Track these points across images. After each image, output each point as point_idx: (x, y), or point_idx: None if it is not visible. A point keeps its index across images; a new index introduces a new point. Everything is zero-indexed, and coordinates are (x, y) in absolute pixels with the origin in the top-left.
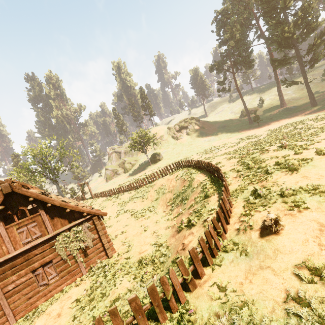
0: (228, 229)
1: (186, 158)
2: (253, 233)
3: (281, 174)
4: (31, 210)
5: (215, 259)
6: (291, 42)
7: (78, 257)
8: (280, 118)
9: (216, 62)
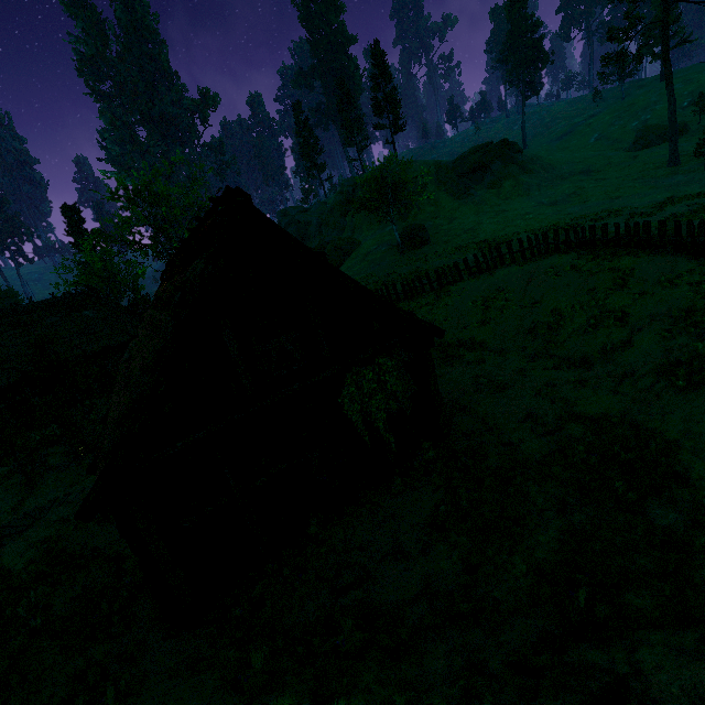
0: None
1: (501, 242)
2: None
3: None
4: None
5: None
6: None
7: (384, 430)
8: None
9: None
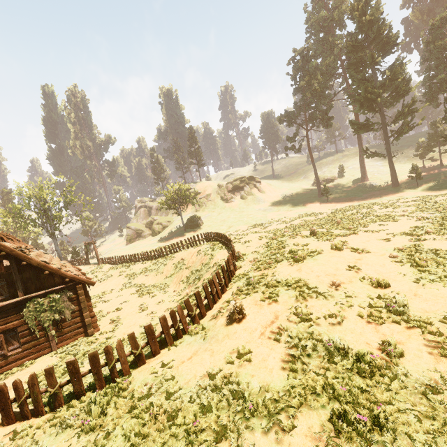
0: (207, 314)
1: (230, 229)
2: (220, 319)
3: (285, 264)
4: (9, 268)
5: (177, 340)
6: (376, 105)
7: (50, 329)
8: (354, 195)
9: (286, 113)
